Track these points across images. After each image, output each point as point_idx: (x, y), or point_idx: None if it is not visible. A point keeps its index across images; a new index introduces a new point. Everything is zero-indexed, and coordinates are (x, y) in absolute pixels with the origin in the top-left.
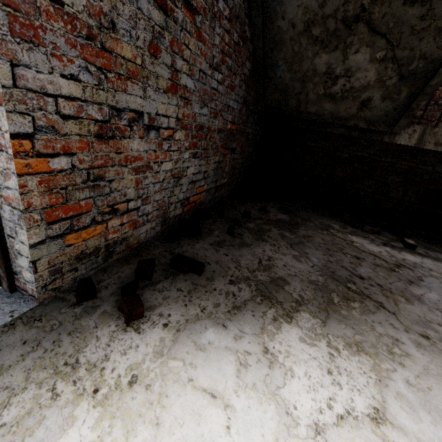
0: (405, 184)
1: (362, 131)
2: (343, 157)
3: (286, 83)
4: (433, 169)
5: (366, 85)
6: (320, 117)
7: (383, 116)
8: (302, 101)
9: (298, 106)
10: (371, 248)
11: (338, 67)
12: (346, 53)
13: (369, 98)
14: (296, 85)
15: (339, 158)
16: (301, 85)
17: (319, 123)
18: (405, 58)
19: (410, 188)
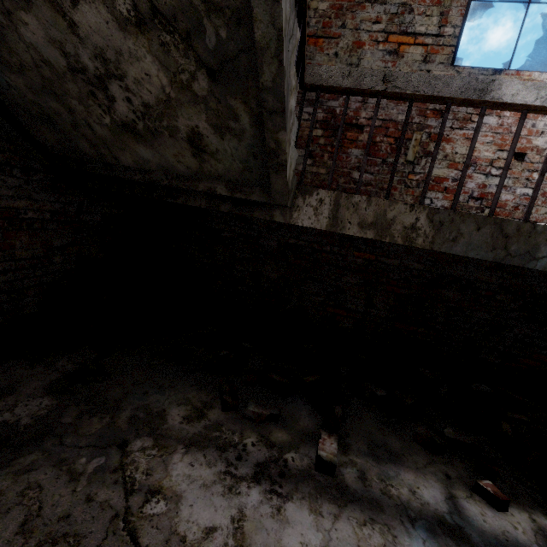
0: (366, 288)
1: (236, 203)
2: (270, 247)
3: (35, 102)
4: (401, 263)
5: (166, 99)
6: (148, 176)
7: (246, 171)
8: (96, 142)
9: (99, 153)
10: (195, 515)
11: (80, 50)
12: (59, 6)
13: (194, 131)
14: (54, 104)
15: (265, 248)
16: (61, 104)
17: (162, 188)
18: (179, 12)
19: (375, 295)
